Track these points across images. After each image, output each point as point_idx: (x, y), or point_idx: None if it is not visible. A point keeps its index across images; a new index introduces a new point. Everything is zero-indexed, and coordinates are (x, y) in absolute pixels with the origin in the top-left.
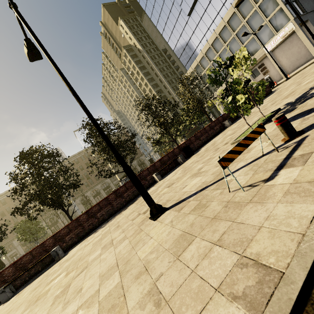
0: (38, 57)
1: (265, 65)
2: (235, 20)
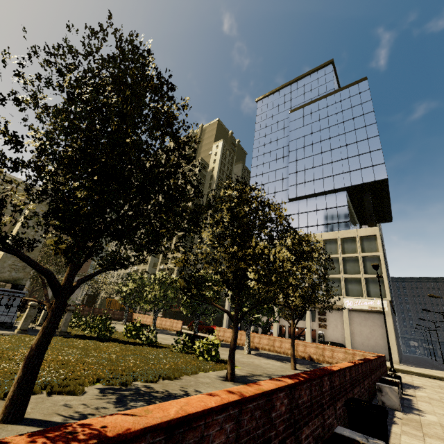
0: None
1: (326, 317)
2: (332, 246)
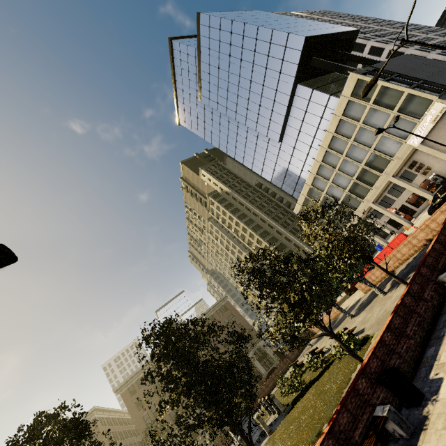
0: (2, 261)
1: (418, 162)
2: (345, 127)
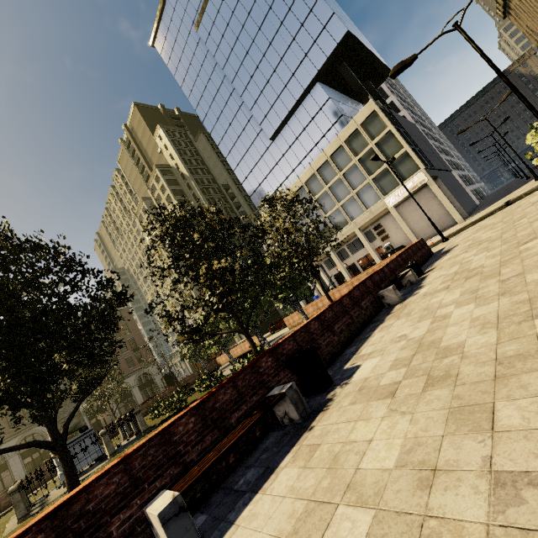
0: None
1: (383, 227)
2: (341, 156)
